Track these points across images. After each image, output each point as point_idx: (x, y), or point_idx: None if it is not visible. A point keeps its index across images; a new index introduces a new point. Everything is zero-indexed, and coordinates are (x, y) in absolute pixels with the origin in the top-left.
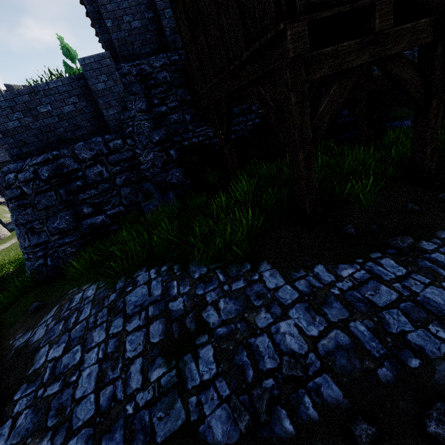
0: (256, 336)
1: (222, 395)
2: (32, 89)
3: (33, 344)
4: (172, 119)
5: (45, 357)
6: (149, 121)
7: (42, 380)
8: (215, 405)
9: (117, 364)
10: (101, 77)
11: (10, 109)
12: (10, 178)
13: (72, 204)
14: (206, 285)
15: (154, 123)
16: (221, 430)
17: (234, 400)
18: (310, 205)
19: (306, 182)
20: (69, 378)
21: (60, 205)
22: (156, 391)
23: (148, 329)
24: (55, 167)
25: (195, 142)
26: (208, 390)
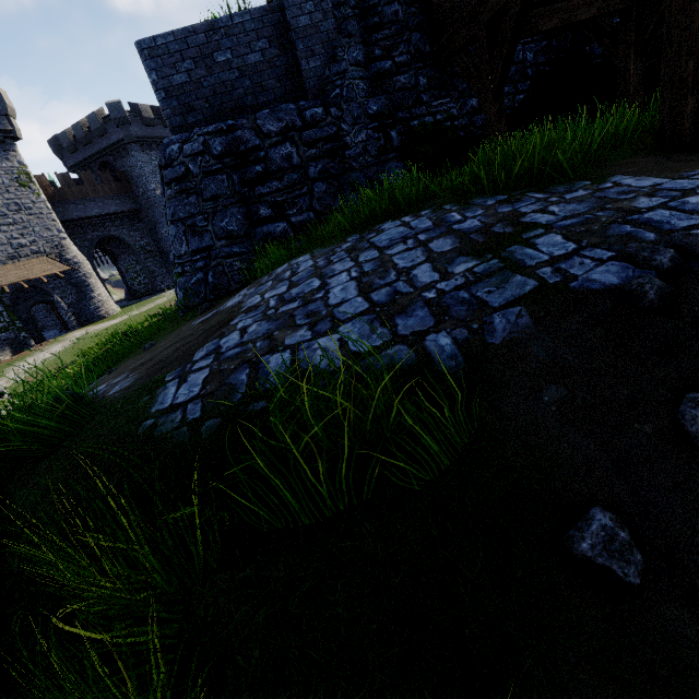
0: (641, 214)
1: (600, 258)
2: (211, 25)
3: (230, 306)
4: (398, 82)
5: (260, 298)
6: (365, 81)
7: (267, 307)
8: (592, 266)
9: (388, 274)
10: (307, 6)
11: (179, 55)
12: (173, 150)
13: (245, 201)
14: (514, 204)
15: (371, 88)
16: (616, 278)
17: (635, 245)
18: (694, 110)
19: (697, 59)
20: (312, 297)
21: (231, 197)
22: (470, 277)
23: (426, 246)
24: (230, 142)
25: (429, 123)
26: (569, 260)
